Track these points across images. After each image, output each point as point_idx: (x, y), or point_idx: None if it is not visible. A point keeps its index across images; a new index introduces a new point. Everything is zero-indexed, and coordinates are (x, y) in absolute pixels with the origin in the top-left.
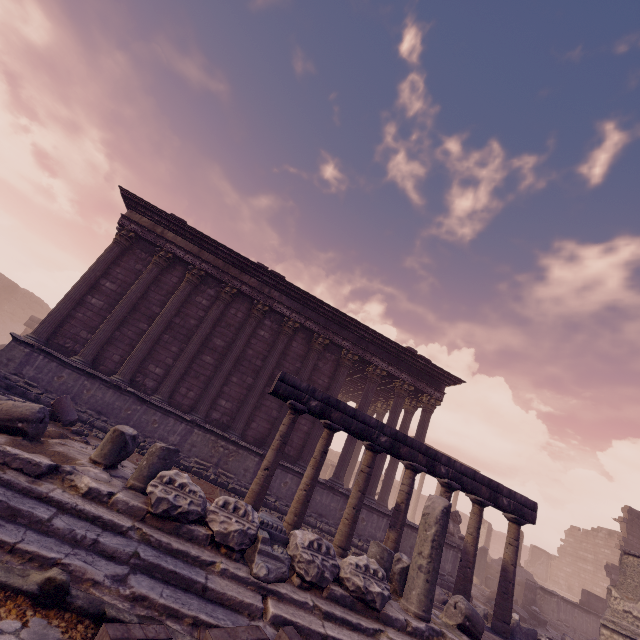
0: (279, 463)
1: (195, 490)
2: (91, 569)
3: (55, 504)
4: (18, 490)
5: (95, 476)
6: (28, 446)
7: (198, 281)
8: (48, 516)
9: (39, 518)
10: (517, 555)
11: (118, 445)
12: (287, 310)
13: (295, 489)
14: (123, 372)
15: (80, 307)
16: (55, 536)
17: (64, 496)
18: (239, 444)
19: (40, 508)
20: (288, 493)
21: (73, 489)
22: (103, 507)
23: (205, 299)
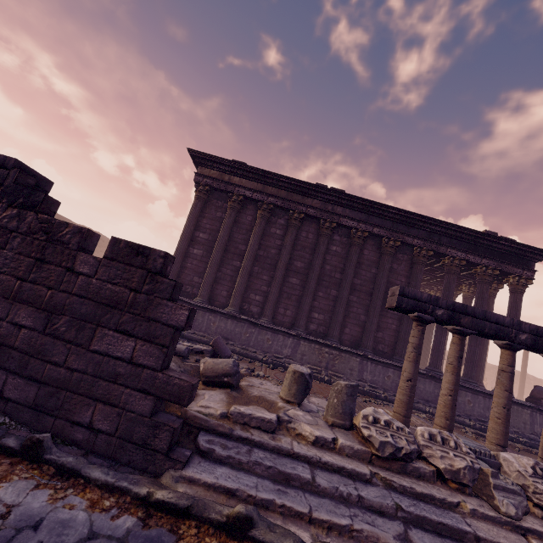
0: (379, 361)
1: (400, 426)
2: (379, 532)
3: (303, 459)
4: (270, 449)
5: (306, 420)
6: (238, 397)
7: (269, 214)
8: (310, 475)
9: (306, 480)
10: None
11: (302, 385)
12: (353, 222)
13: (398, 381)
14: (233, 304)
15: (187, 258)
16: (325, 495)
17: (303, 449)
18: (340, 349)
19: (297, 467)
20: (393, 385)
21: (300, 437)
22: (334, 454)
23: (278, 229)
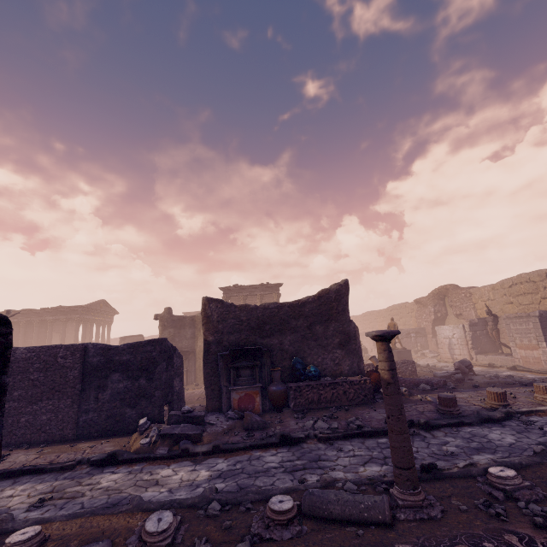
0: None
1: None
2: None
3: None
4: None
5: None
6: None
7: None
8: None
9: None
10: None
11: None
12: None
13: None
14: None
15: None
16: None
17: None
18: None
19: None
20: None
21: None
22: None
23: None
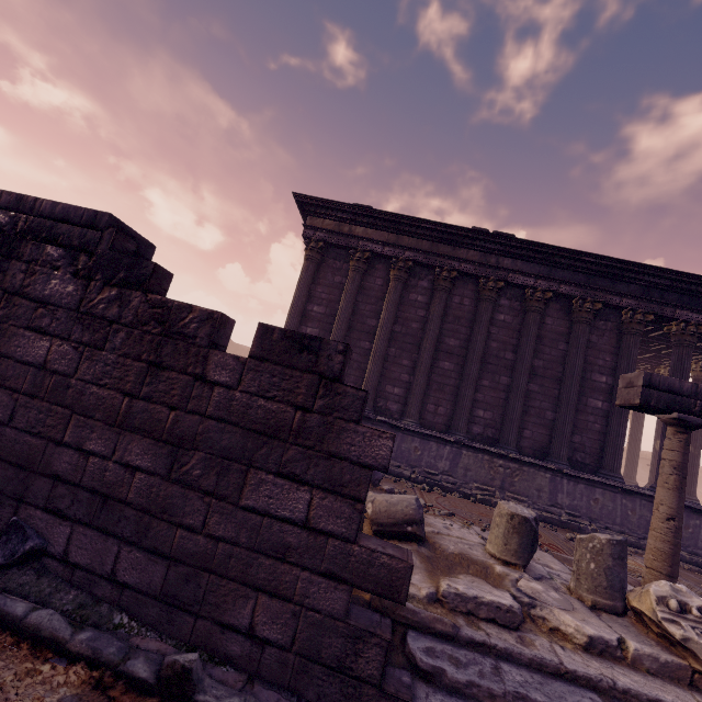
0: (580, 477)
1: None
2: None
3: (584, 683)
4: (525, 664)
5: (556, 602)
6: (432, 556)
7: (406, 275)
8: None
9: None
10: None
11: (526, 537)
12: (528, 278)
13: (611, 506)
14: None
15: None
16: None
17: (576, 661)
18: (521, 460)
19: (584, 701)
20: (603, 512)
21: (557, 635)
22: (627, 669)
23: (419, 294)
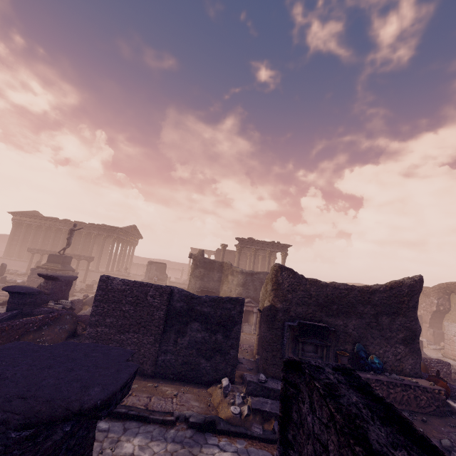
0: None
1: None
2: None
3: None
4: None
5: None
6: None
7: (36, 228)
8: None
9: None
10: (87, 268)
11: None
12: (62, 227)
13: None
14: (24, 257)
15: (11, 245)
16: None
17: None
18: None
19: None
20: None
21: None
22: None
23: (41, 232)
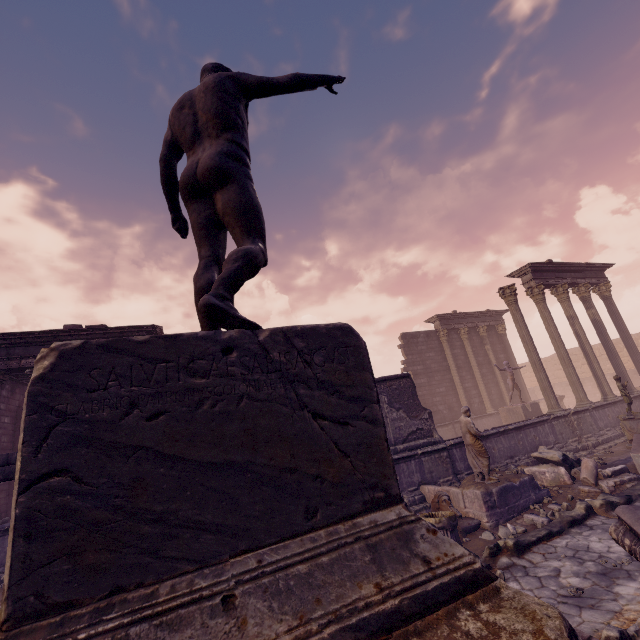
0: None
1: None
2: None
3: None
4: None
5: None
6: None
7: None
8: None
9: None
10: None
11: None
12: None
13: None
14: None
15: None
16: None
17: None
18: None
19: None
20: None
21: None
22: None
23: None
